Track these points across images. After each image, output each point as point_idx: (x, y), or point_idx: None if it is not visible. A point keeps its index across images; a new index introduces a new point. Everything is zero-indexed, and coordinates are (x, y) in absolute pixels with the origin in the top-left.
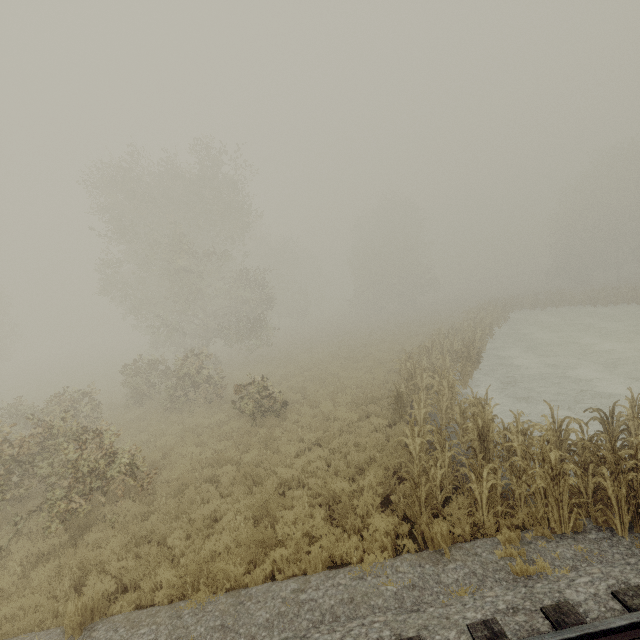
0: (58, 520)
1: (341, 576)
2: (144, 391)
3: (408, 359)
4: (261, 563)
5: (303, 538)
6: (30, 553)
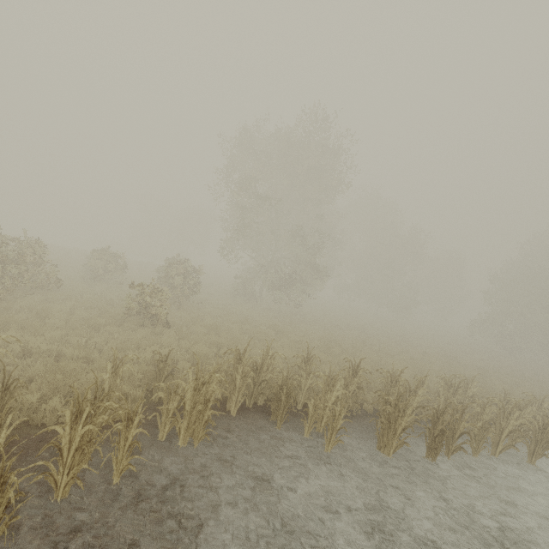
0: None
1: None
2: None
3: (307, 360)
4: None
5: None
6: None
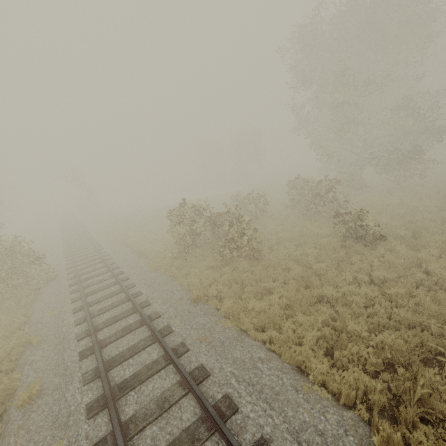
0: (219, 255)
1: (287, 376)
2: (295, 199)
3: None
4: (268, 331)
5: (297, 337)
6: (208, 263)
